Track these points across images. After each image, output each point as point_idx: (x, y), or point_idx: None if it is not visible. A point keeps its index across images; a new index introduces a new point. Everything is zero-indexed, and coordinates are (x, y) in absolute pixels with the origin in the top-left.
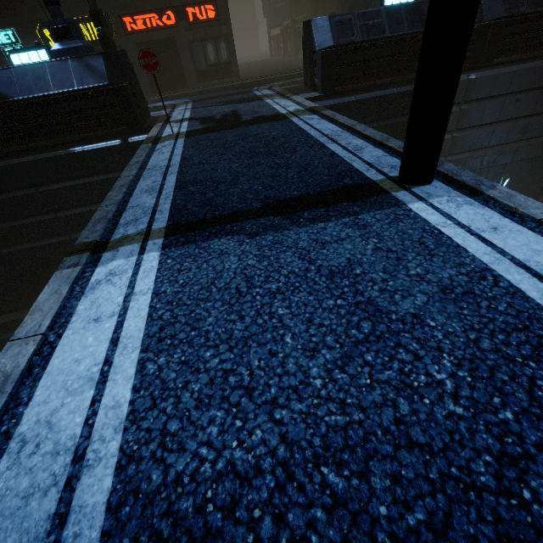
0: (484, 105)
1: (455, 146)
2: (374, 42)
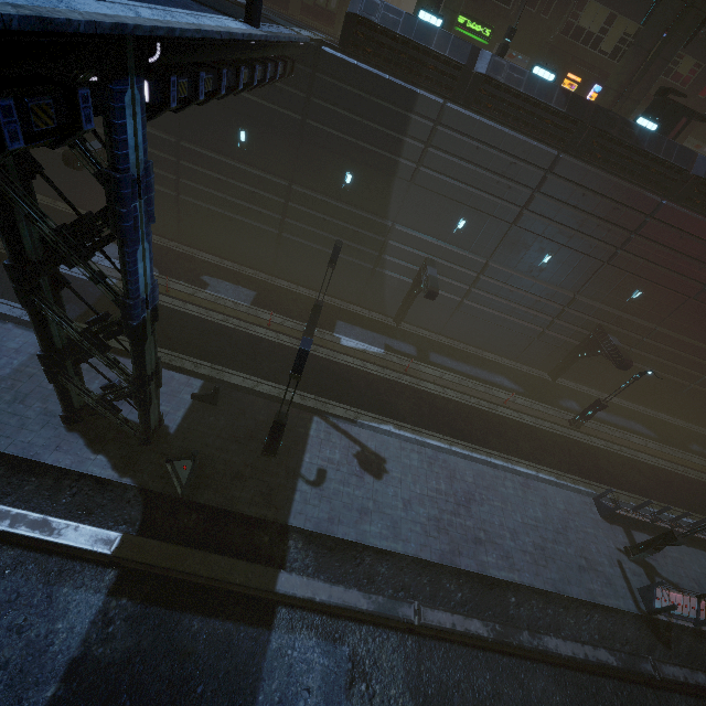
0: (452, 135)
1: (425, 158)
2: (388, 32)
